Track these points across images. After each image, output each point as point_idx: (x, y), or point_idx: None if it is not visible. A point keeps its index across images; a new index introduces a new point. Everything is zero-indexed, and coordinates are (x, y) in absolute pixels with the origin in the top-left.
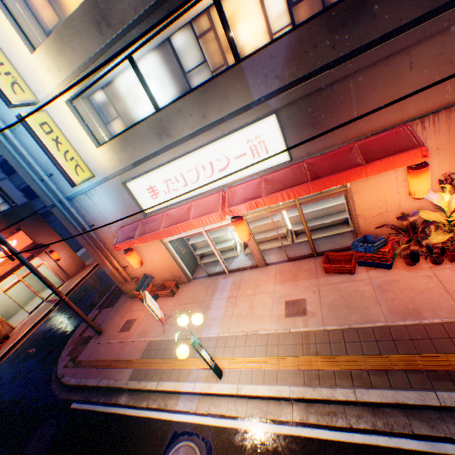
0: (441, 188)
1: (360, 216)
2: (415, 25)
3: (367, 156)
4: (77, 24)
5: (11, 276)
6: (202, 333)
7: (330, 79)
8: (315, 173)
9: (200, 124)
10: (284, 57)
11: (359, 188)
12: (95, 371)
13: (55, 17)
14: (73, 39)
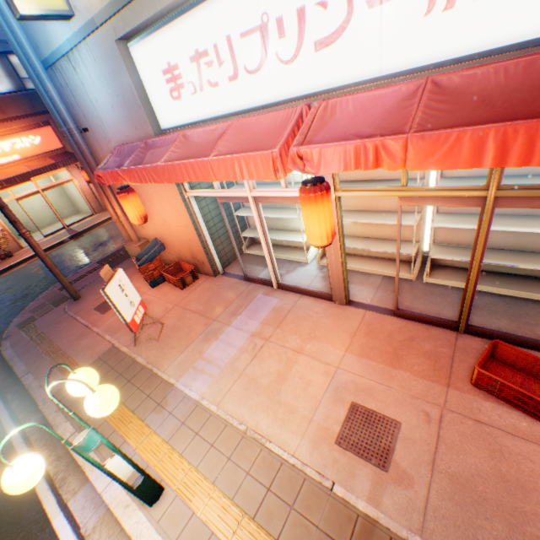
0: None
1: None
2: None
3: None
4: None
5: (27, 183)
6: (181, 380)
7: None
8: None
9: None
10: None
11: None
12: (34, 354)
13: None
14: None
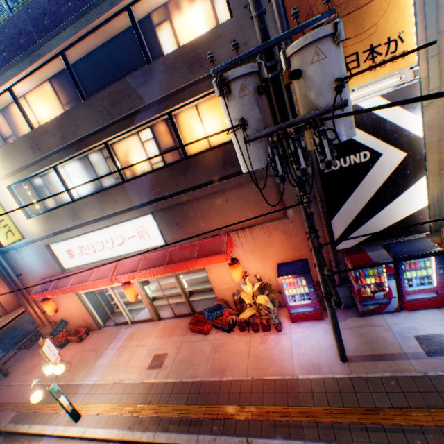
0: (245, 279)
1: (216, 288)
2: (219, 181)
3: (201, 252)
4: (19, 145)
5: None
6: (85, 380)
7: (178, 201)
8: (172, 258)
9: (101, 214)
10: (150, 184)
11: (211, 269)
12: None
13: (12, 131)
14: (16, 152)
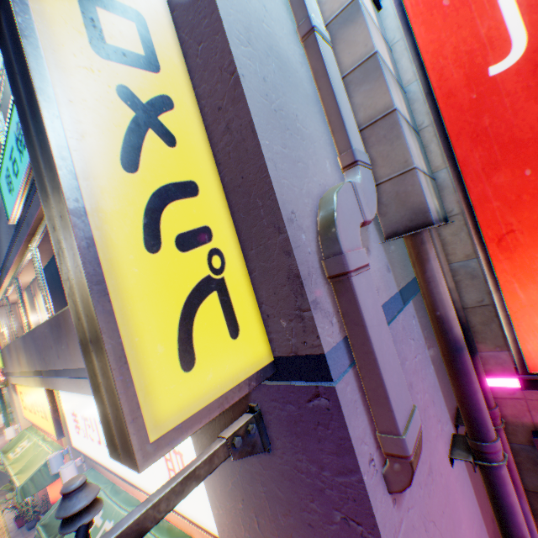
0: None
1: None
2: None
3: None
4: None
5: None
6: None
7: None
8: None
9: None
10: None
11: None
12: None
13: None
14: None
